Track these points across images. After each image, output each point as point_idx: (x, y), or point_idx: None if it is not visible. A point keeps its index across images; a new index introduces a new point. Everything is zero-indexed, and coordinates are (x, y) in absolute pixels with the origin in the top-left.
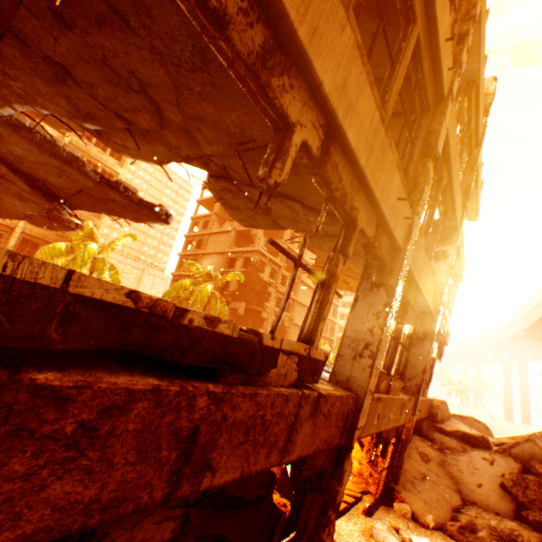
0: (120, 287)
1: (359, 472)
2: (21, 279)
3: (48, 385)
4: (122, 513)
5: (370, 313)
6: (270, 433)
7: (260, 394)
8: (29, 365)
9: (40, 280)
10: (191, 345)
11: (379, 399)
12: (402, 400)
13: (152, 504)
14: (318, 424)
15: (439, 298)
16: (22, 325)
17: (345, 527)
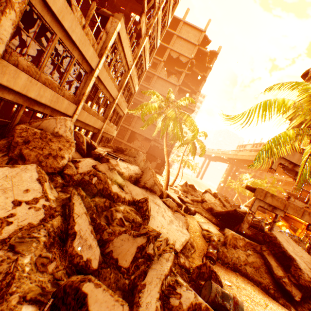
0: None
1: None
2: None
3: None
4: None
5: None
6: None
7: None
8: None
9: None
10: None
11: None
12: None
13: None
14: None
15: None
16: None
17: None
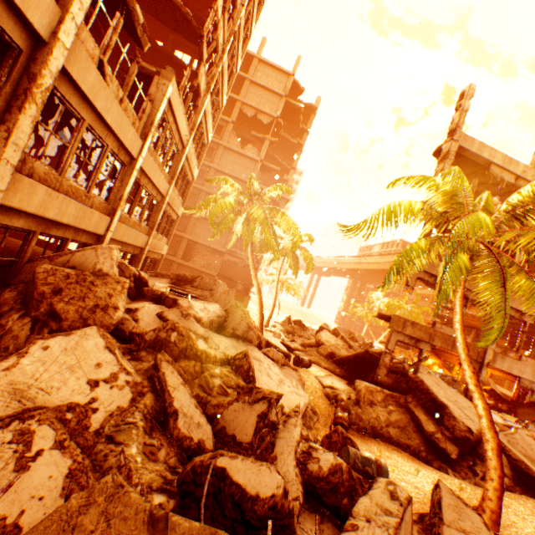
0: None
1: None
2: None
3: None
4: None
5: None
6: None
7: None
8: None
9: None
10: None
11: None
12: None
13: None
14: None
15: None
16: None
17: None
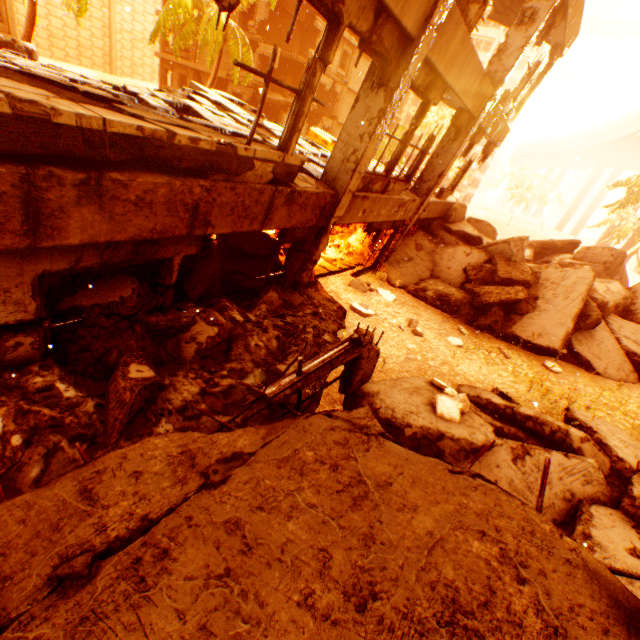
0: (132, 125)
1: (361, 253)
2: (86, 128)
3: (118, 180)
4: (168, 237)
5: (365, 119)
6: (251, 213)
7: (239, 189)
8: (104, 169)
9: (94, 128)
10: (184, 158)
11: (367, 198)
12: (401, 201)
13: (182, 236)
14: (294, 212)
15: (491, 91)
16: (96, 152)
17: (332, 280)
